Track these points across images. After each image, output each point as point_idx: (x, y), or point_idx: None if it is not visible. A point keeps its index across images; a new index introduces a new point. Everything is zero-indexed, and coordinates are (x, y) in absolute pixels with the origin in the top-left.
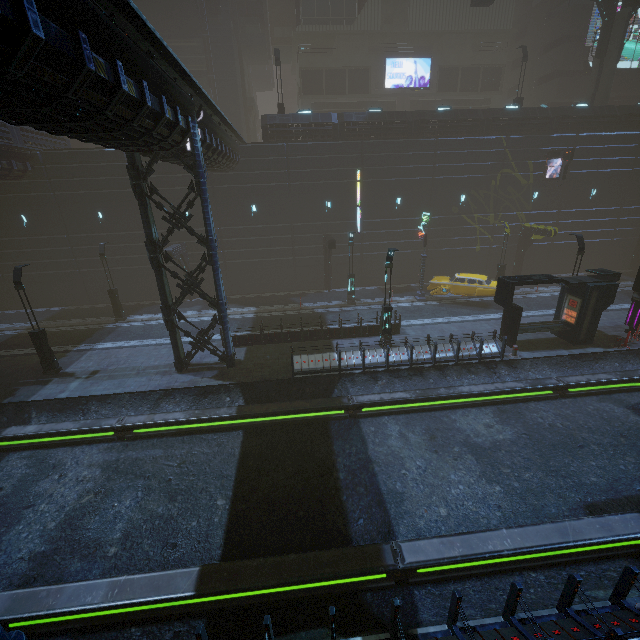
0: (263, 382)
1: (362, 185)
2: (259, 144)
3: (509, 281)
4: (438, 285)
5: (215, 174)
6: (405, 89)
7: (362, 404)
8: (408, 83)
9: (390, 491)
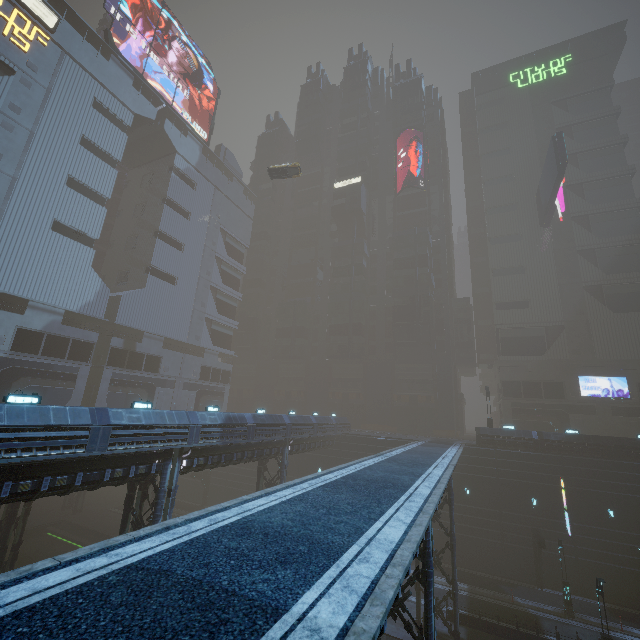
0: None
1: (567, 490)
2: (474, 447)
3: None
4: None
5: None
6: (603, 397)
7: None
8: (605, 393)
9: None
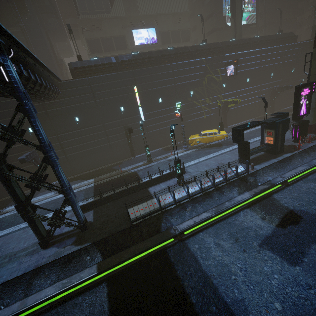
0: (111, 235)
1: (138, 94)
2: (70, 80)
3: (240, 129)
4: (194, 140)
5: (45, 103)
6: (146, 45)
7: (184, 230)
8: (146, 41)
9: (233, 301)
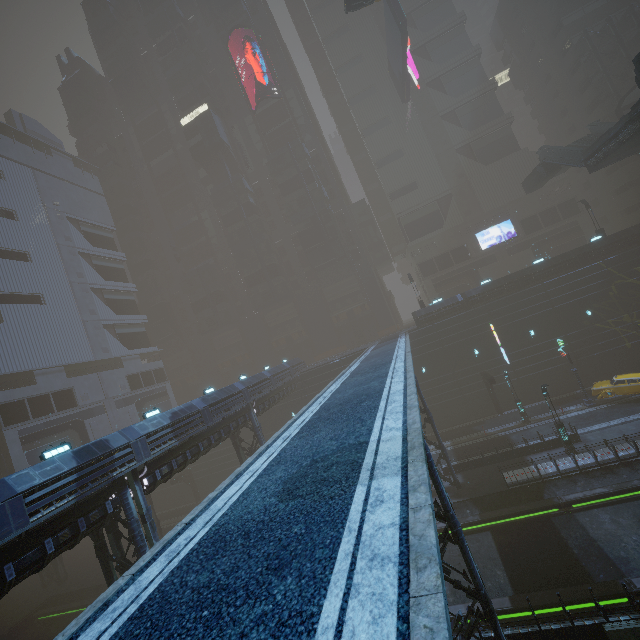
0: (488, 495)
1: (496, 331)
2: (416, 330)
3: None
4: (600, 390)
5: None
6: (498, 244)
7: (570, 501)
8: (499, 240)
9: (616, 557)
